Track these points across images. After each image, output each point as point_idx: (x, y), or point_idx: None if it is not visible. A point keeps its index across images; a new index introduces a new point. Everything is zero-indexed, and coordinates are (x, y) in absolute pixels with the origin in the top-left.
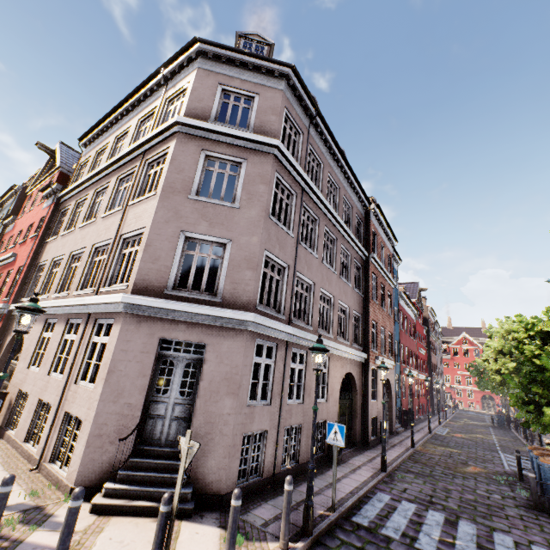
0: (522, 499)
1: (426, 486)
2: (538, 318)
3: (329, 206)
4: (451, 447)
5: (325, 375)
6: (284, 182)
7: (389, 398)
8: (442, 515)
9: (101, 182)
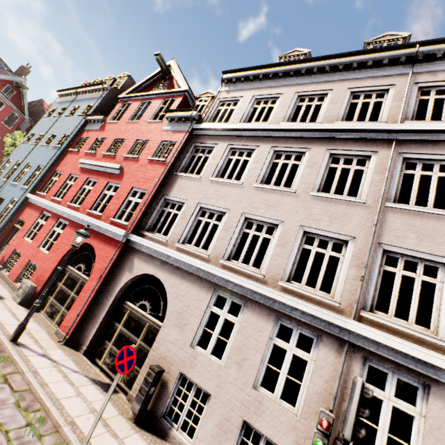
0: None
1: None
2: None
3: None
4: None
5: None
6: None
7: None
8: None
9: (286, 142)
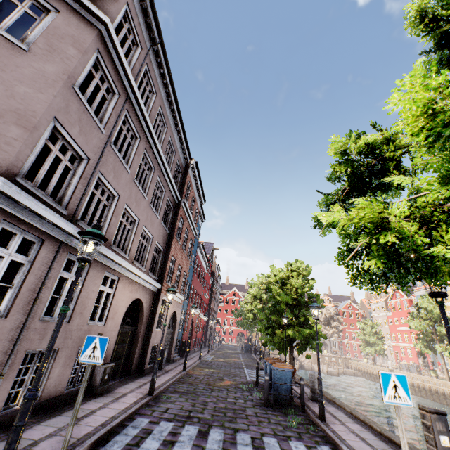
0: (257, 400)
1: (188, 403)
2: (282, 269)
3: (153, 133)
4: (214, 368)
5: (109, 297)
6: (106, 71)
7: (173, 329)
8: (196, 427)
9: None
